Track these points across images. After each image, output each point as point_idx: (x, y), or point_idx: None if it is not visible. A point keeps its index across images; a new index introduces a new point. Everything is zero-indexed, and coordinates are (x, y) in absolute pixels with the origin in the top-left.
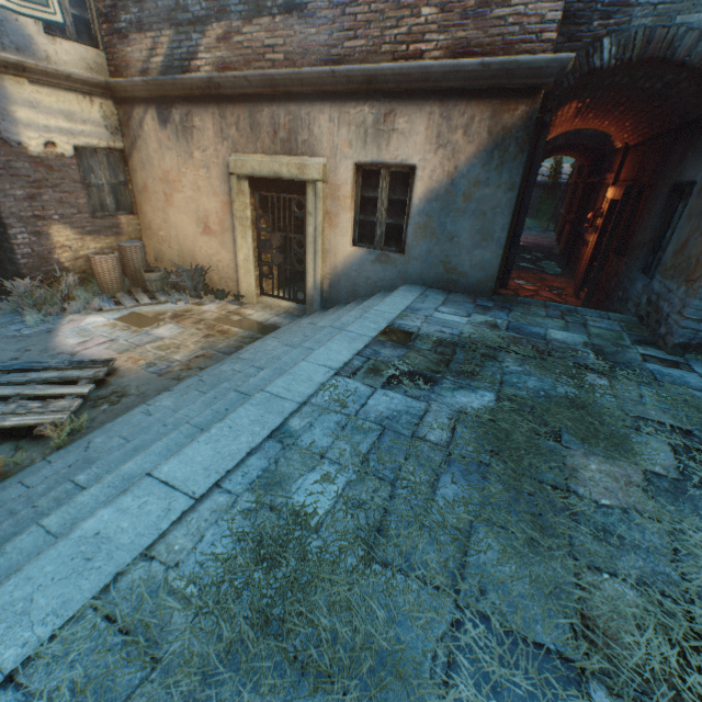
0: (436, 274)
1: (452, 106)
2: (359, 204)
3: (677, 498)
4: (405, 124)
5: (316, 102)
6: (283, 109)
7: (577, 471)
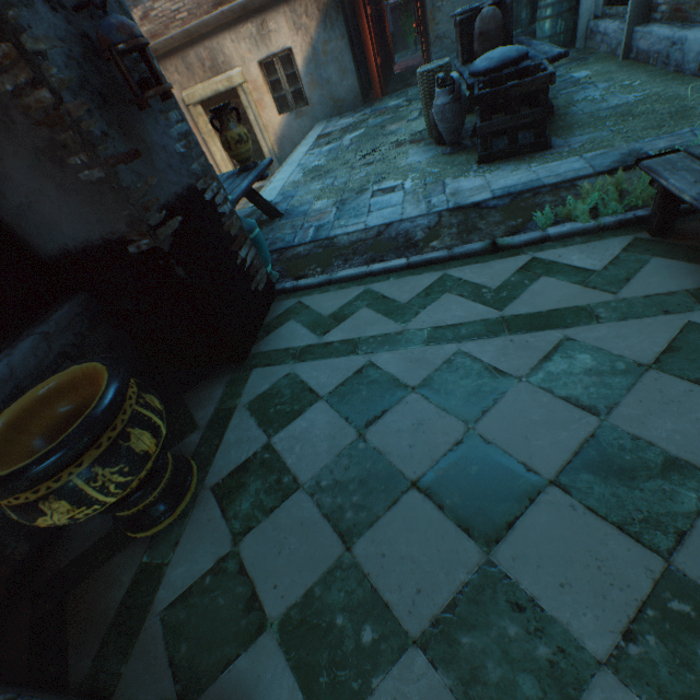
0: (330, 108)
1: (294, 4)
2: (271, 87)
3: (414, 121)
4: (274, 26)
5: (219, 35)
6: (201, 48)
7: (388, 129)
